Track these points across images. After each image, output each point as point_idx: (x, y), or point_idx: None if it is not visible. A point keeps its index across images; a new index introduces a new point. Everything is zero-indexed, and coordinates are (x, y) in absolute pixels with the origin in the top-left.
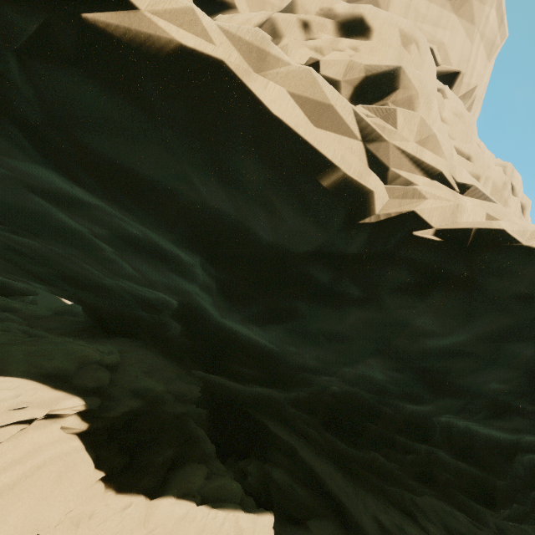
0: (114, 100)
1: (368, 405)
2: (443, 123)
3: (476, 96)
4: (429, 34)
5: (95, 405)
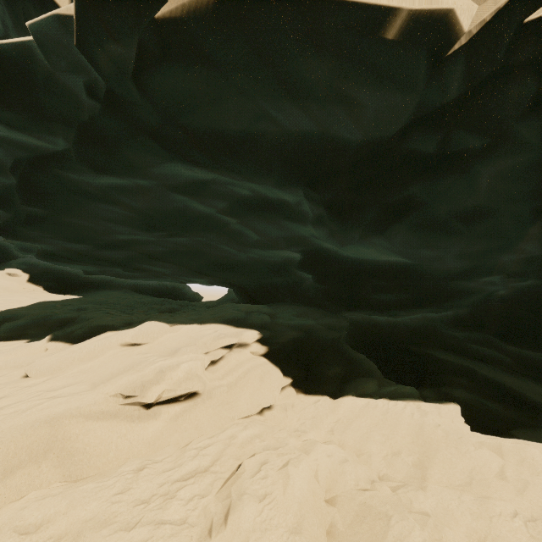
0: (194, 73)
1: None
2: None
3: None
4: None
5: (266, 333)
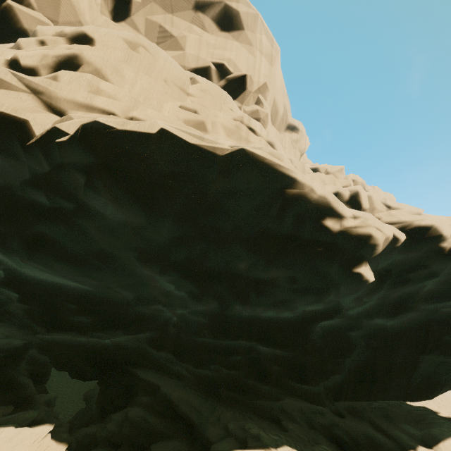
0: None
1: (191, 322)
2: (191, 97)
3: (276, 91)
4: (219, 55)
5: None
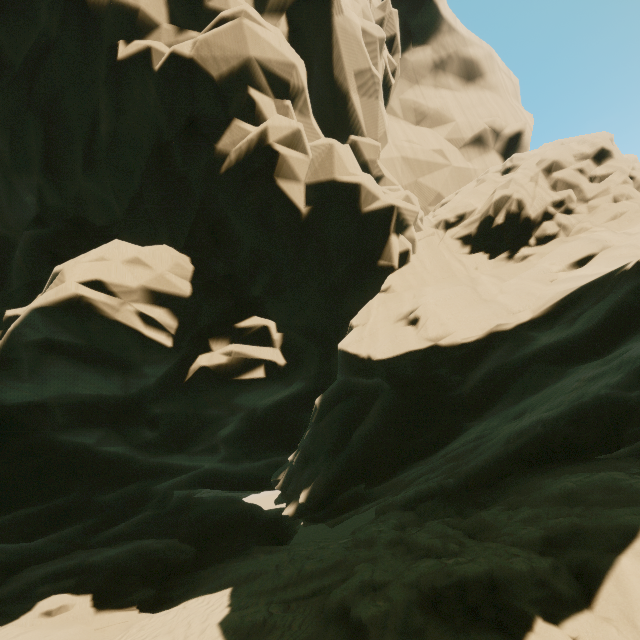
0: None
1: None
2: None
3: None
4: (485, 112)
5: None
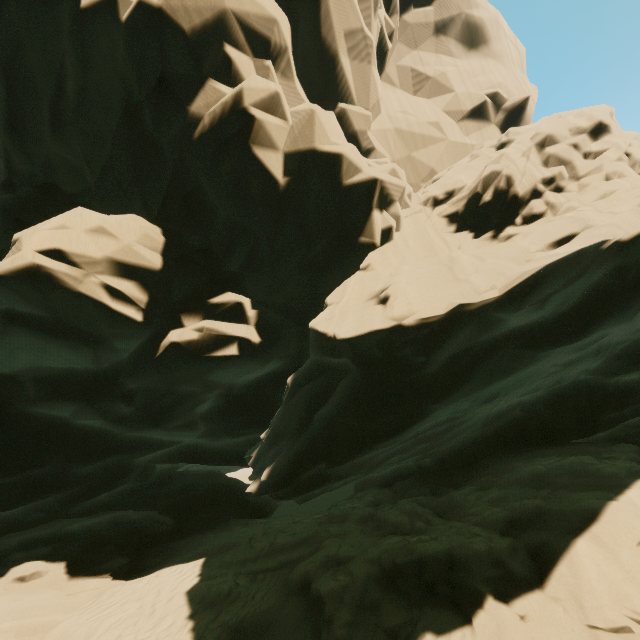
0: None
1: None
2: None
3: None
4: (486, 83)
5: None
